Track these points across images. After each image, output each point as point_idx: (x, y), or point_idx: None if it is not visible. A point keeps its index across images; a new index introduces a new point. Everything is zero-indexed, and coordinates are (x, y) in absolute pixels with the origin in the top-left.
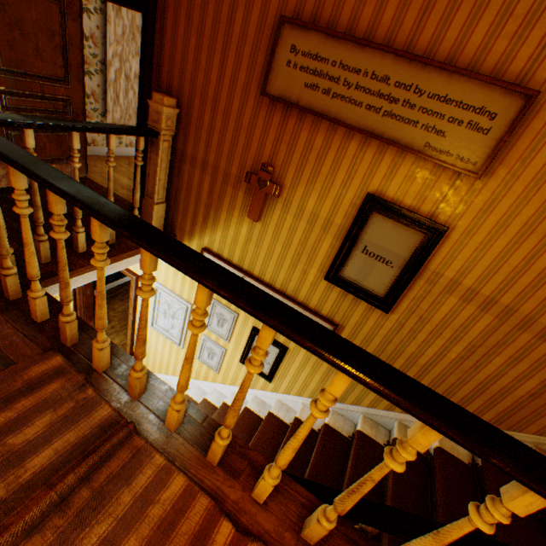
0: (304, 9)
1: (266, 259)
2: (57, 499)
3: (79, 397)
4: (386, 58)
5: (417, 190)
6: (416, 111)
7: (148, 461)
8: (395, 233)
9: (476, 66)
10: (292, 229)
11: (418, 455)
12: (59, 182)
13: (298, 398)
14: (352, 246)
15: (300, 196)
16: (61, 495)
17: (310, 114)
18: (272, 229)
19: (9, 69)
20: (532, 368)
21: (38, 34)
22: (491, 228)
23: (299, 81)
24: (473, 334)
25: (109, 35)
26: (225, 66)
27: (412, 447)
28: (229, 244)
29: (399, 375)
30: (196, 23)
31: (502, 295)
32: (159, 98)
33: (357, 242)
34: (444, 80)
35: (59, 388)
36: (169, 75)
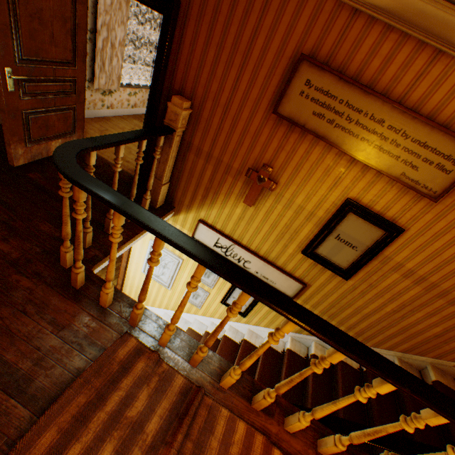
0: (320, 50)
1: (254, 234)
2: (176, 453)
3: (159, 371)
4: (384, 106)
5: (386, 201)
6: (400, 149)
7: (219, 414)
8: (363, 228)
9: (450, 123)
10: (280, 215)
11: (355, 371)
12: (172, 236)
13: (265, 329)
14: (328, 234)
15: (291, 192)
16: (178, 449)
17: (313, 136)
18: (263, 212)
19: (29, 58)
20: (440, 320)
21: (53, 21)
22: (434, 233)
23: (308, 109)
24: (405, 298)
25: (99, 5)
26: (240, 81)
27: (424, 421)
28: (223, 219)
29: (425, 386)
30: (217, 38)
31: (431, 276)
32: (178, 102)
33: (332, 231)
34: (426, 131)
35: (144, 366)
36: (183, 77)
